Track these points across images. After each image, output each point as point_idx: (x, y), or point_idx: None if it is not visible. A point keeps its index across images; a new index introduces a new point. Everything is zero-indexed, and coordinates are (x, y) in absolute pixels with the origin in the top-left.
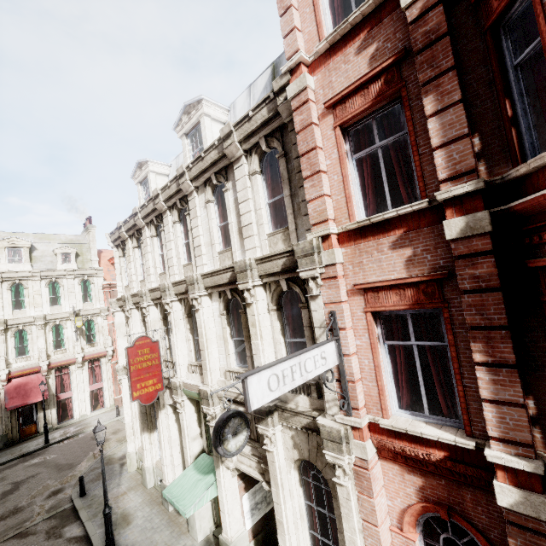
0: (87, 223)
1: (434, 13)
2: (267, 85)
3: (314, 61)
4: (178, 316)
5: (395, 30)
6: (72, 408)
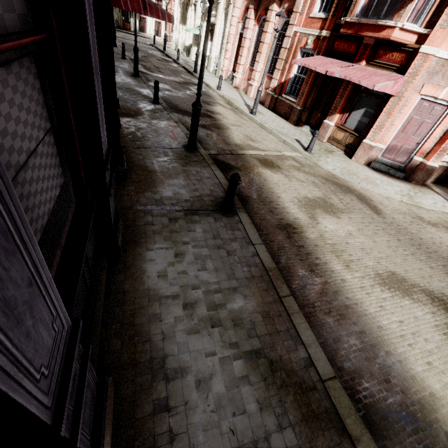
0: None
1: None
2: None
3: None
4: None
5: None
6: (146, 26)
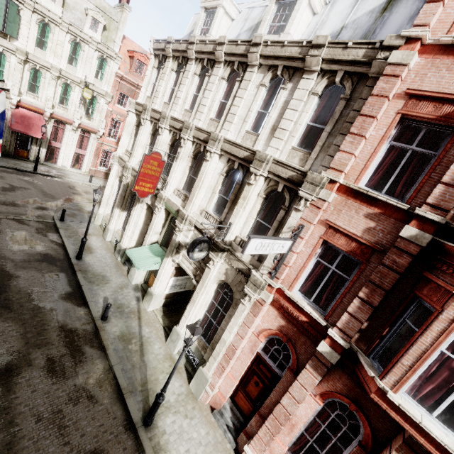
0: None
1: None
2: (375, 10)
3: (429, 45)
4: (186, 153)
5: None
6: (58, 156)
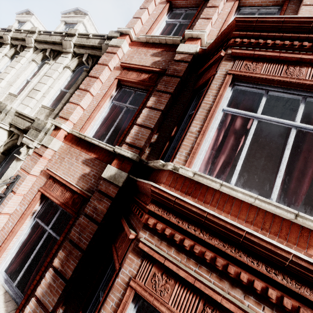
0: None
1: (184, 64)
2: None
3: (136, 41)
4: None
5: (170, 60)
6: None
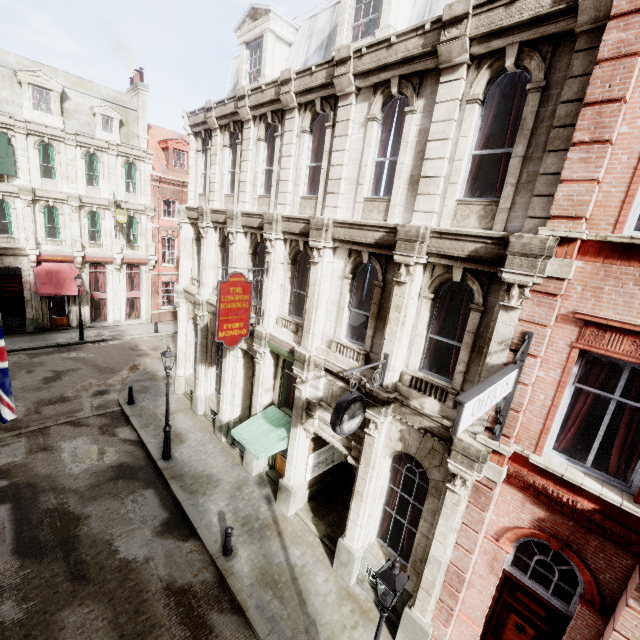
0: (136, 77)
1: None
2: None
3: None
4: (279, 259)
5: None
6: (107, 310)
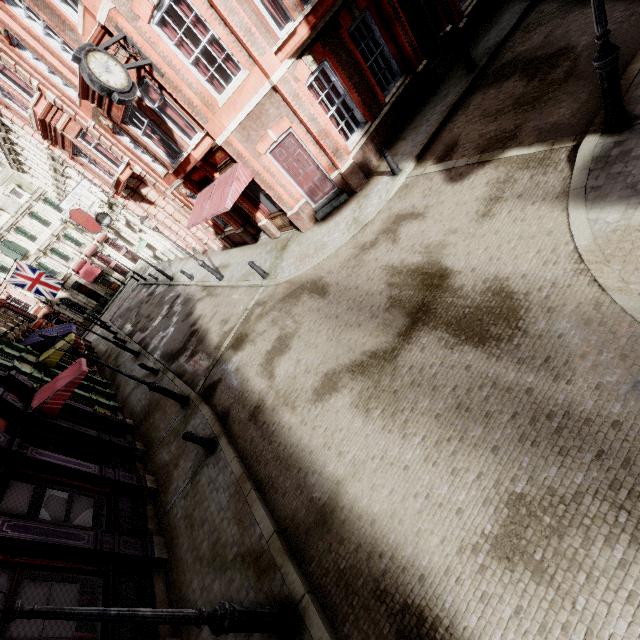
0: None
1: None
2: None
3: None
4: None
5: None
6: (124, 268)
